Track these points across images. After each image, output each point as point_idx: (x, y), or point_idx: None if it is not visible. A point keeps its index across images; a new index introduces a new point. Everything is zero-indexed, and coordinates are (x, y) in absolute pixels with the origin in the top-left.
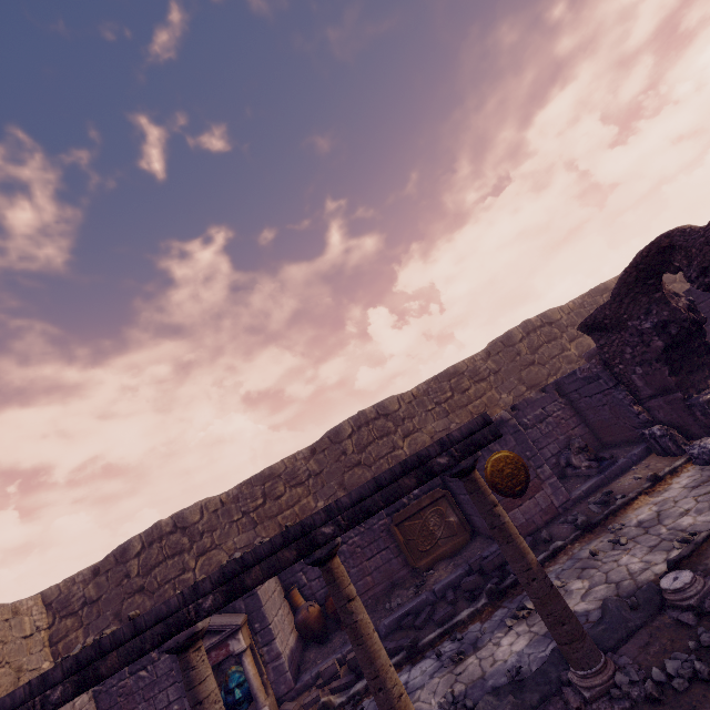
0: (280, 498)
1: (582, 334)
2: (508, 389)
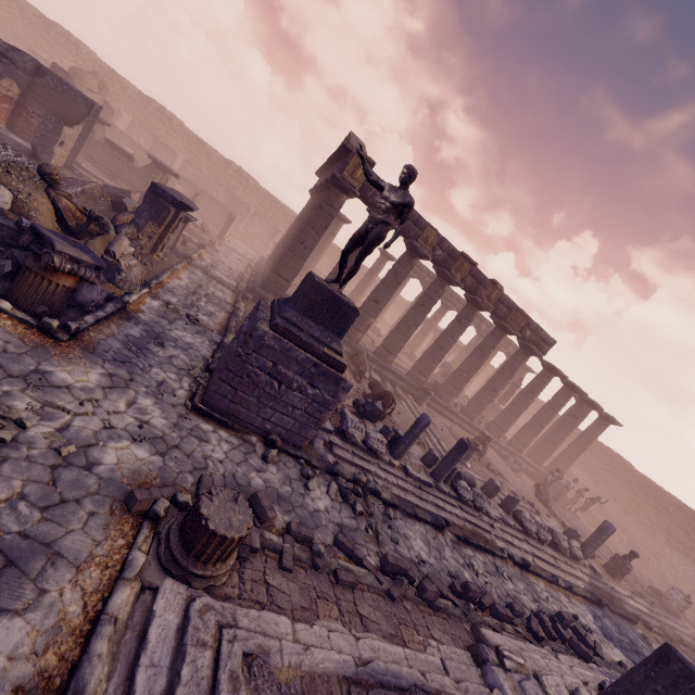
0: (10, 8)
1: (174, 138)
2: (126, 108)
